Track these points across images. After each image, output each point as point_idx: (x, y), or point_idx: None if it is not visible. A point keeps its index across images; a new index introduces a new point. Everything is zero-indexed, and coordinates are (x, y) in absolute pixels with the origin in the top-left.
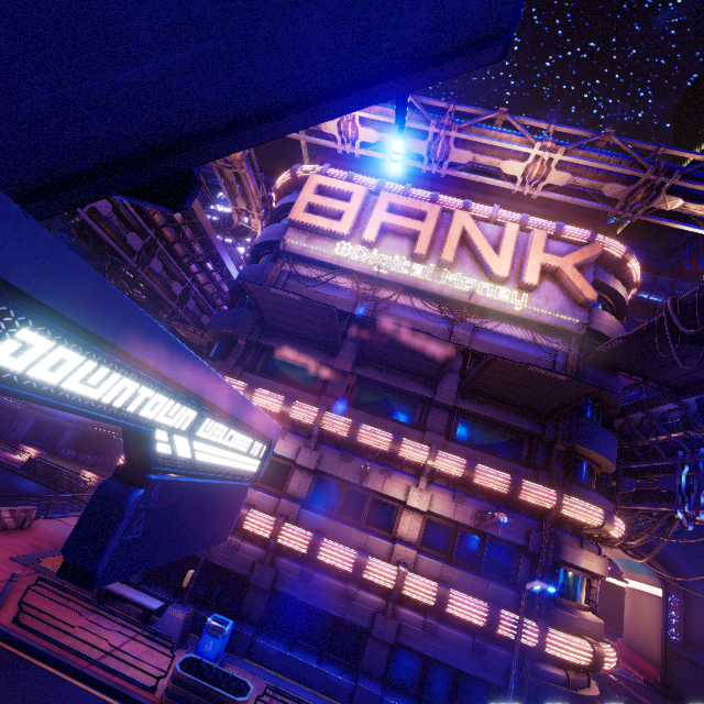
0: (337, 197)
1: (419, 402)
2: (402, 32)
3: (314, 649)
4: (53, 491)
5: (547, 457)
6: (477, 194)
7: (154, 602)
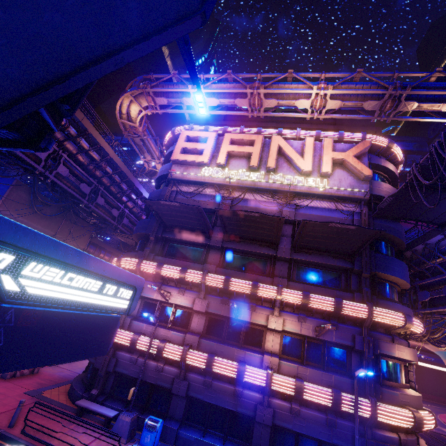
0: (199, 141)
1: (268, 259)
2: (124, 18)
3: (219, 435)
4: None
5: (358, 283)
6: (288, 124)
7: (112, 412)
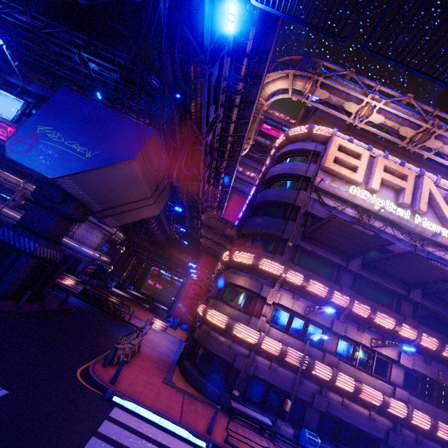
0: (346, 154)
1: (394, 295)
2: None
3: None
4: (106, 313)
5: None
6: (411, 160)
7: (265, 419)
